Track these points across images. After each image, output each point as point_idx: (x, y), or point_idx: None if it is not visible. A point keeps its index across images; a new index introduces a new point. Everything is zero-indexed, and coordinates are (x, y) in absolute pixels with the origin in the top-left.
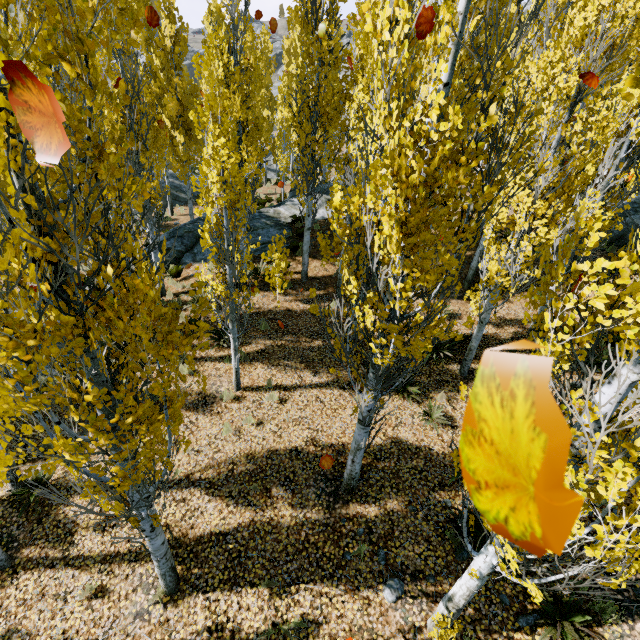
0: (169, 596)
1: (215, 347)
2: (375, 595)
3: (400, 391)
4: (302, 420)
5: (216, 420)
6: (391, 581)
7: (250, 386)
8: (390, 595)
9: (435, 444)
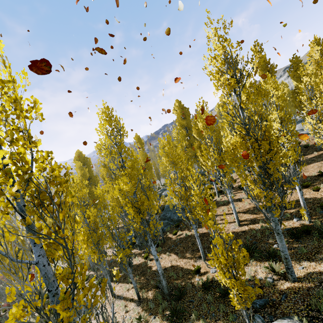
0: (238, 226)
1: (239, 190)
2: (291, 221)
3: (305, 188)
4: None
5: (243, 202)
6: (295, 217)
7: None
8: (295, 219)
9: (317, 196)
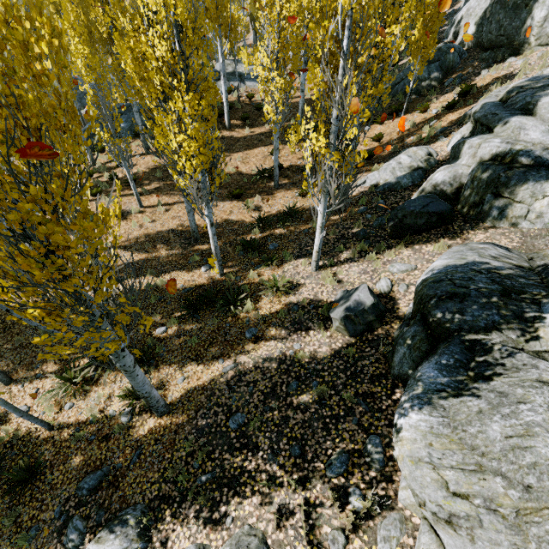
0: None
1: (128, 189)
2: (198, 271)
3: (236, 198)
4: (177, 217)
5: (129, 222)
6: (205, 265)
7: (149, 206)
8: (203, 269)
9: (247, 219)
